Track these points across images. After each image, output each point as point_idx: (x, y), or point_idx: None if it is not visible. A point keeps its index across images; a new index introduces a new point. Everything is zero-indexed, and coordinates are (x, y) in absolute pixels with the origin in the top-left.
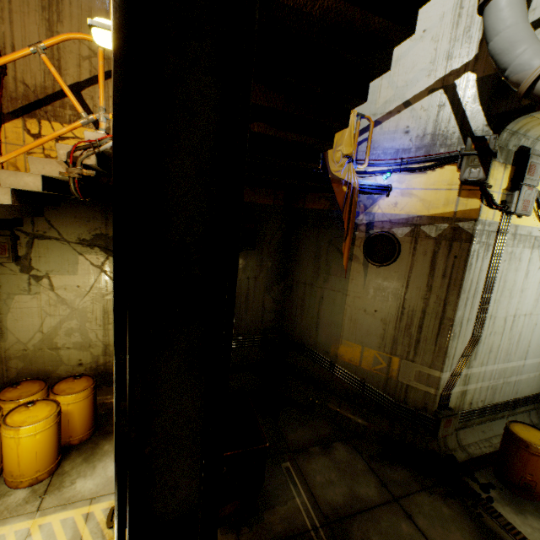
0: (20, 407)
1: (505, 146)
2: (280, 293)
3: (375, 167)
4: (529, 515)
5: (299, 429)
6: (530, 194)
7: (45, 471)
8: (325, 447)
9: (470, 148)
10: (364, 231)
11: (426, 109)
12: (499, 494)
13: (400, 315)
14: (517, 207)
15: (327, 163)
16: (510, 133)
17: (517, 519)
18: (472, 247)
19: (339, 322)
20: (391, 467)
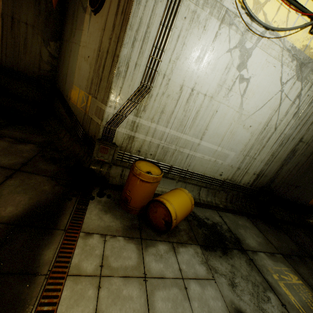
0: None
1: None
2: (56, 50)
3: None
4: (110, 215)
5: (18, 132)
6: None
7: None
8: (19, 142)
9: None
10: None
11: None
12: (108, 201)
13: (97, 58)
14: None
15: None
16: None
17: (96, 212)
18: None
19: (74, 71)
20: (49, 163)
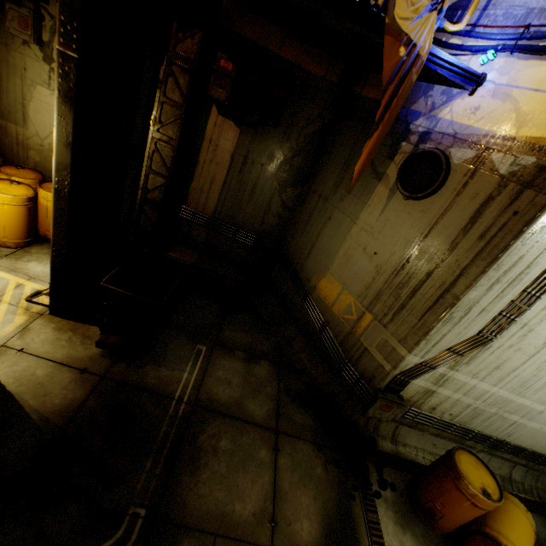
0: (6, 181)
1: None
2: (293, 199)
3: (478, 40)
4: (409, 534)
5: (240, 332)
6: None
7: (12, 241)
8: (250, 358)
9: None
10: (413, 143)
11: None
12: (394, 498)
13: (399, 268)
14: None
15: None
16: None
17: (392, 527)
18: None
19: (333, 253)
20: (299, 408)
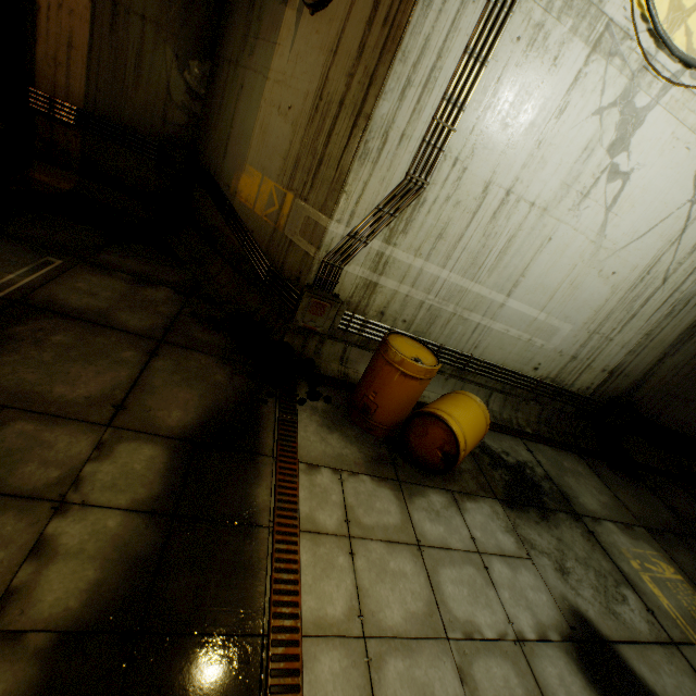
0: None
1: None
2: (202, 81)
3: None
4: (338, 435)
5: (134, 261)
6: None
7: None
8: (142, 282)
9: None
10: None
11: None
12: (327, 408)
13: (314, 113)
14: None
15: None
16: None
17: (314, 428)
18: None
19: (250, 133)
20: (208, 330)
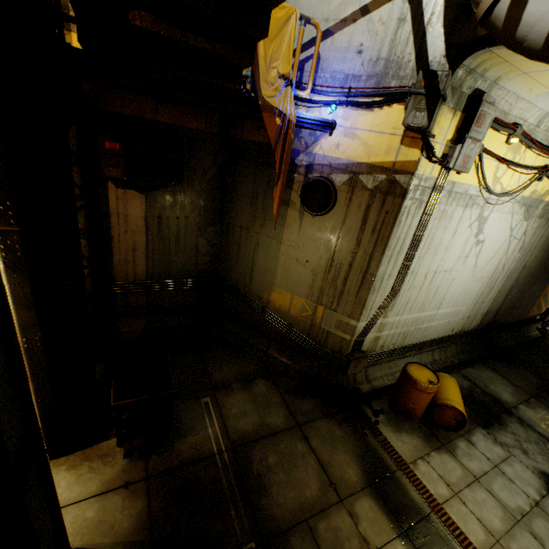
0: None
1: (459, 87)
2: (216, 235)
3: (321, 95)
4: (404, 433)
5: (225, 367)
6: (473, 149)
7: None
8: (247, 383)
9: (420, 85)
10: (303, 174)
11: (385, 22)
12: (386, 417)
13: (329, 267)
14: (457, 163)
15: (258, 84)
16: (467, 71)
17: (393, 436)
18: (404, 204)
19: (273, 270)
20: (302, 399)
